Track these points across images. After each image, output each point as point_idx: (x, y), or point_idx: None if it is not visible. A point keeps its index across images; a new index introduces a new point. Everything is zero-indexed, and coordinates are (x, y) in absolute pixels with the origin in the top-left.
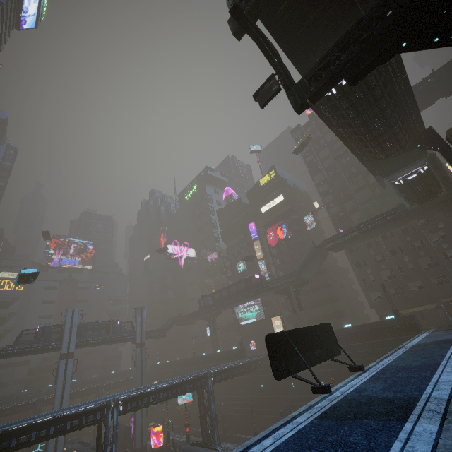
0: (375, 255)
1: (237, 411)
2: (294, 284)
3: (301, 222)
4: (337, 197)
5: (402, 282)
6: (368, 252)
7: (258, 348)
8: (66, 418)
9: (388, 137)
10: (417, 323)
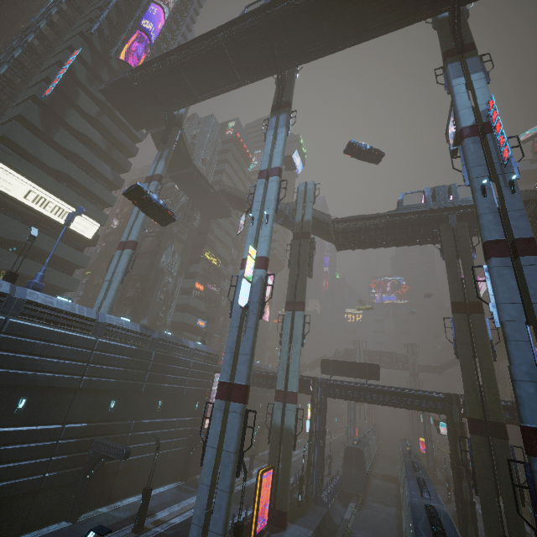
0: None
1: None
2: None
3: None
4: None
5: None
6: None
7: None
8: None
9: (406, 241)
10: None
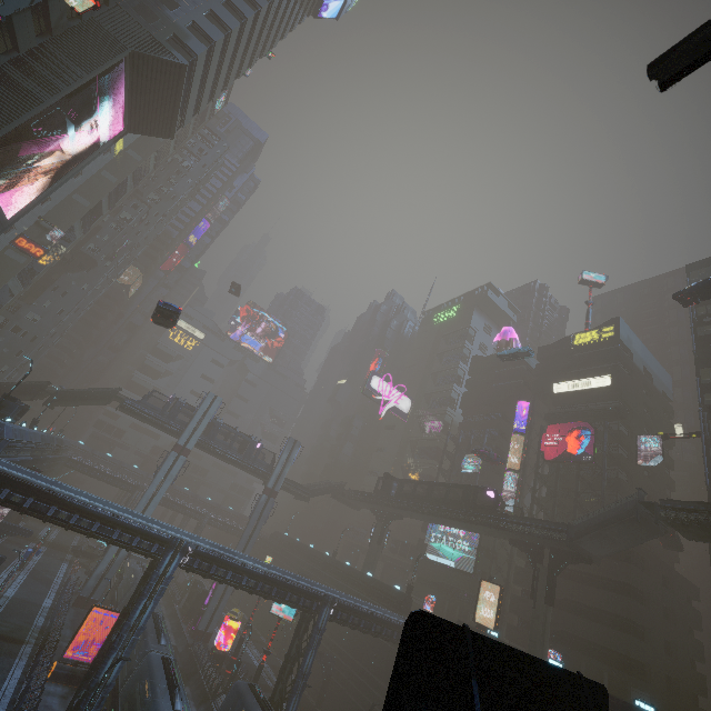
0: None
1: (351, 690)
2: (558, 548)
3: (628, 444)
4: None
5: None
6: None
7: (437, 615)
8: (118, 523)
9: None
10: None
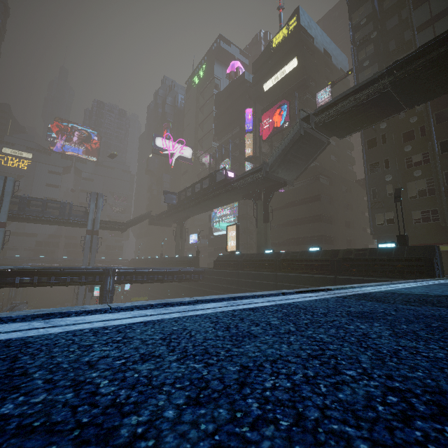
0: (411, 153)
1: None
2: (267, 186)
3: (314, 106)
4: (382, 49)
5: (442, 200)
6: (401, 149)
7: None
8: None
9: None
10: (435, 261)
